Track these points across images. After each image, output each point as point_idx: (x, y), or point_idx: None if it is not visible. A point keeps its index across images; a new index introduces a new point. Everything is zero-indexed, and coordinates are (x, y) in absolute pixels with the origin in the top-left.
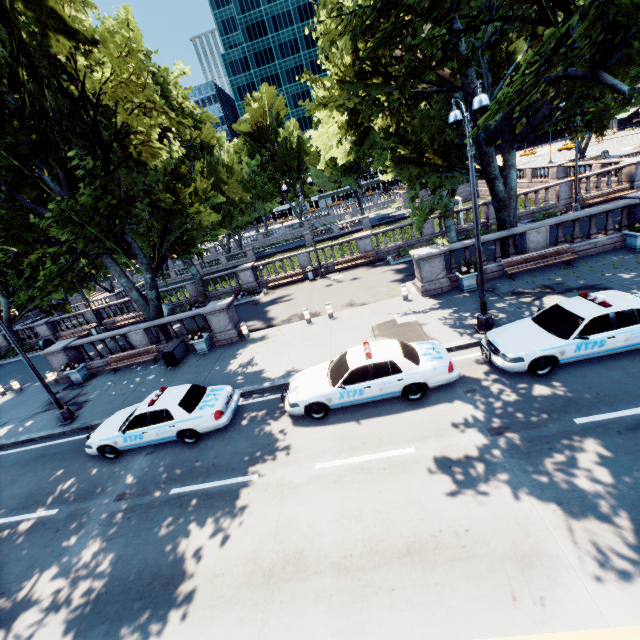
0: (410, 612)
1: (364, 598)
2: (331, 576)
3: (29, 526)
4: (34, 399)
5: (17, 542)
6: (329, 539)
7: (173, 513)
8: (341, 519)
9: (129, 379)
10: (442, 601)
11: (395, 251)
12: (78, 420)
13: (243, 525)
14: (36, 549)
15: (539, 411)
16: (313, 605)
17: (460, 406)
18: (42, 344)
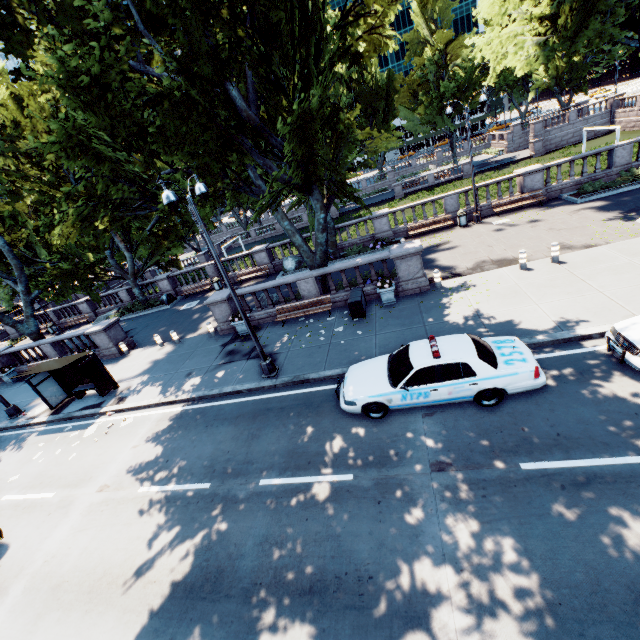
0: None
1: None
2: None
3: (327, 492)
4: (203, 350)
5: (328, 510)
6: None
7: (560, 497)
8: None
9: (310, 331)
10: None
11: (571, 188)
12: (283, 373)
13: None
14: (367, 523)
15: None
16: None
17: None
18: (166, 299)
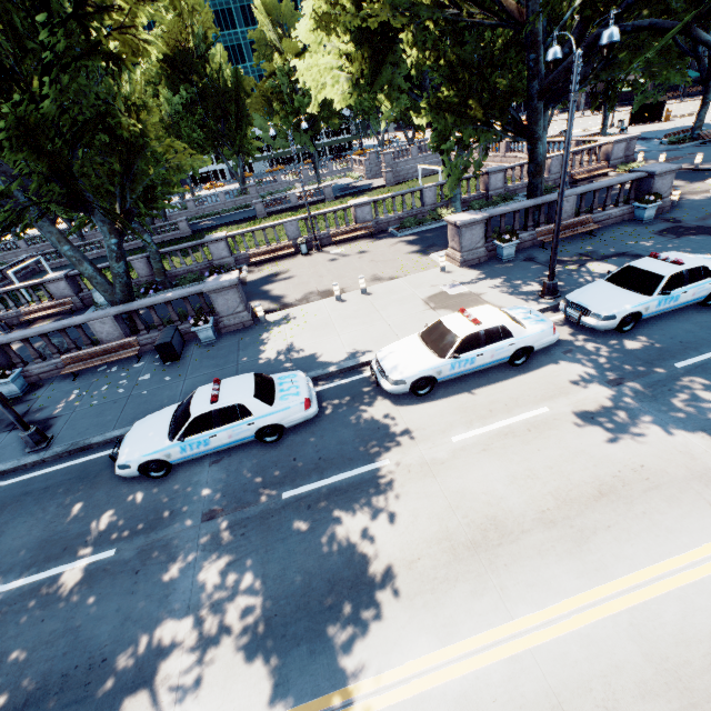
0: (636, 540)
1: (586, 540)
2: (541, 531)
3: (79, 578)
4: None
5: (74, 600)
6: (516, 501)
7: (304, 517)
8: (516, 481)
9: (108, 383)
10: (658, 524)
11: (396, 222)
12: (58, 442)
13: (408, 509)
14: (117, 600)
15: (641, 361)
16: (540, 559)
17: (567, 365)
18: None
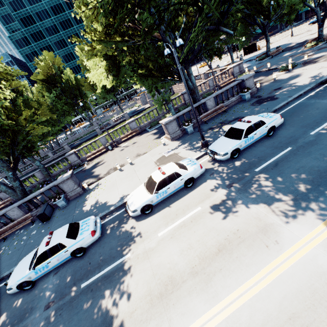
0: (232, 274)
1: (210, 280)
2: (191, 279)
3: None
4: None
5: None
6: (182, 264)
7: (89, 296)
8: (183, 252)
9: (18, 240)
10: (242, 262)
11: (149, 125)
12: None
13: (134, 281)
14: None
15: (241, 172)
16: (189, 297)
17: (210, 182)
18: None
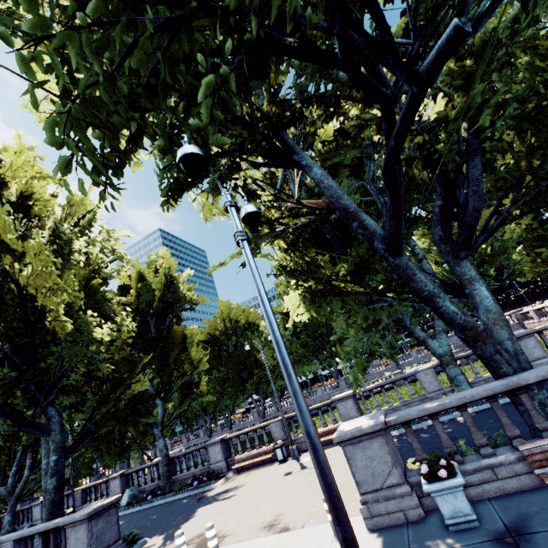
0: None
1: None
2: None
3: None
4: None
5: None
6: None
7: None
8: None
9: None
10: None
11: None
12: None
13: None
14: None
15: None
16: None
17: None
18: None
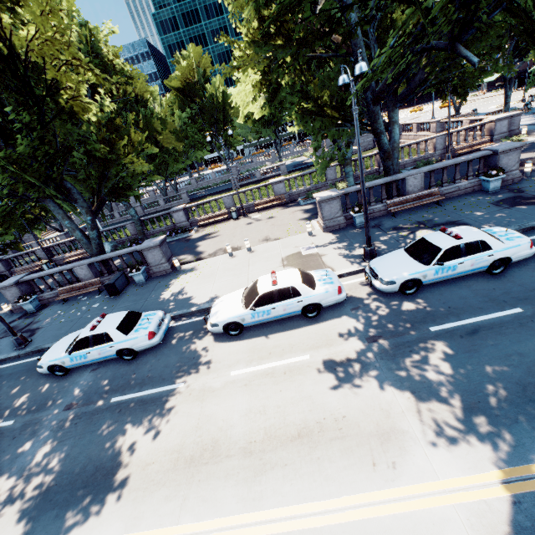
0: (297, 480)
1: (263, 473)
2: (239, 458)
3: None
4: None
5: None
6: (239, 430)
7: (113, 417)
8: (249, 414)
9: (76, 308)
10: (321, 471)
11: (305, 194)
12: (31, 344)
13: (171, 423)
14: None
15: (405, 322)
16: (224, 481)
17: (346, 321)
18: None
